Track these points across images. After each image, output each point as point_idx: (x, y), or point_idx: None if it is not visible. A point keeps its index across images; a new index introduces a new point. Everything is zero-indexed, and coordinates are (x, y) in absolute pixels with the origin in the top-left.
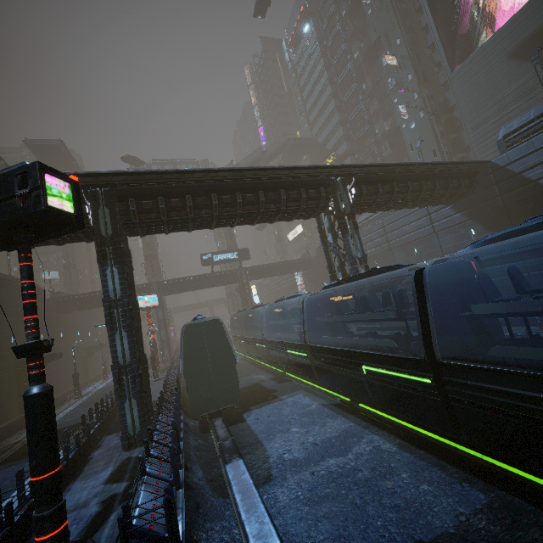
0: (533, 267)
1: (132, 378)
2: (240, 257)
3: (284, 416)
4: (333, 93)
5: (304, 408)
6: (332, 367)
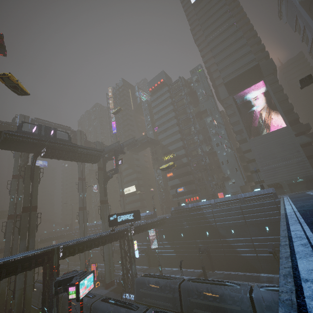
0: None
1: None
2: (135, 218)
3: None
4: (177, 123)
5: None
6: None
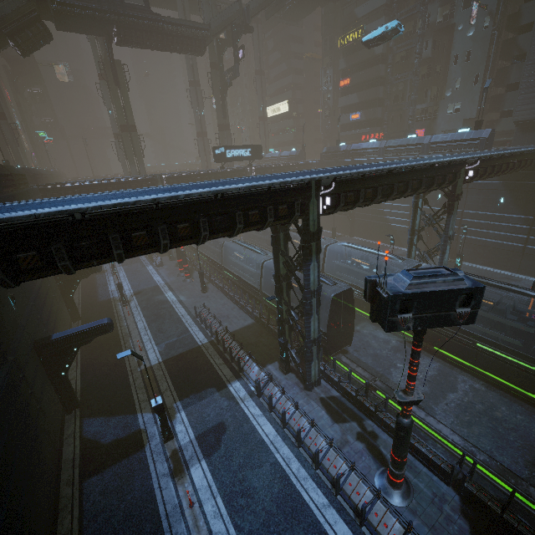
0: (532, 243)
1: (317, 347)
2: (253, 155)
3: (378, 350)
4: None
5: (387, 343)
6: (432, 329)
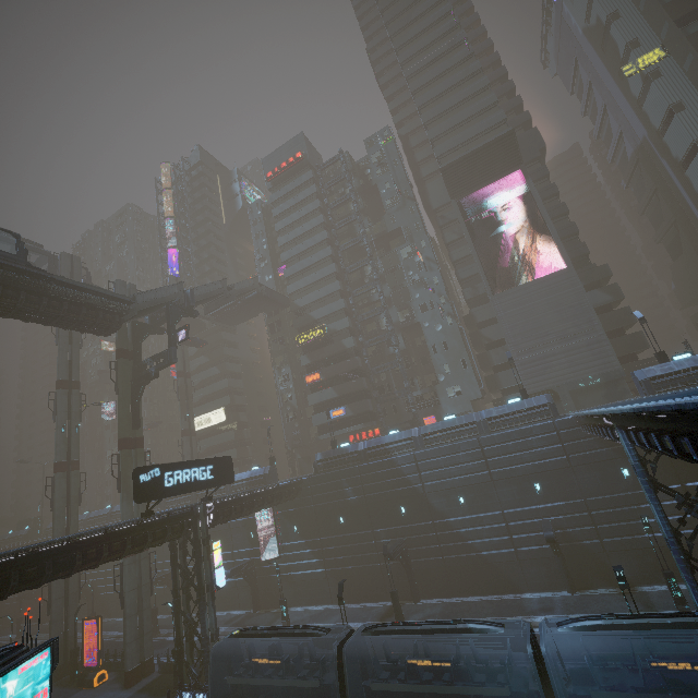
0: None
1: None
2: (217, 477)
3: None
4: (332, 257)
5: None
6: None
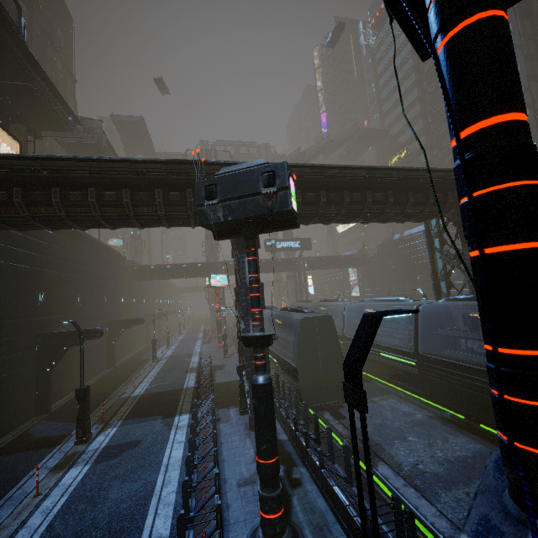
0: None
1: None
2: (302, 246)
3: (389, 421)
4: (417, 82)
5: (408, 416)
6: (456, 383)
